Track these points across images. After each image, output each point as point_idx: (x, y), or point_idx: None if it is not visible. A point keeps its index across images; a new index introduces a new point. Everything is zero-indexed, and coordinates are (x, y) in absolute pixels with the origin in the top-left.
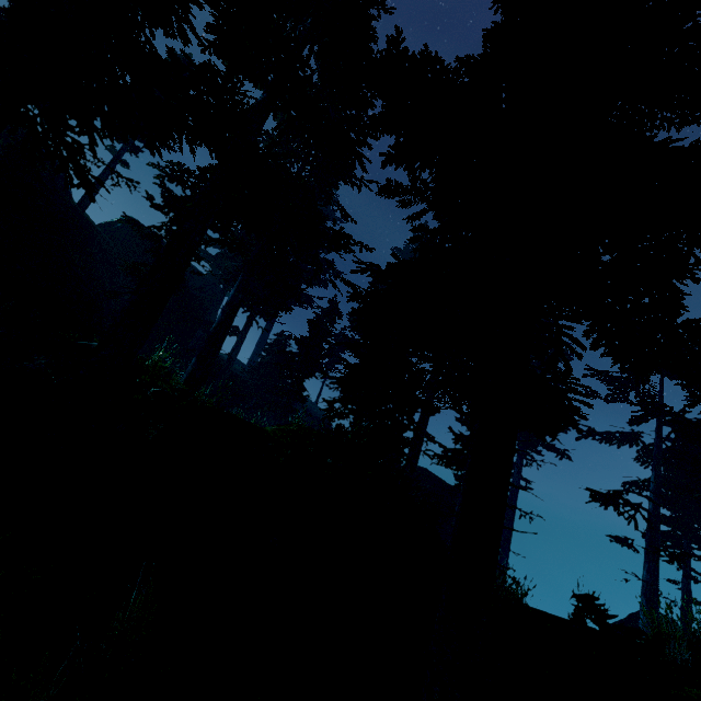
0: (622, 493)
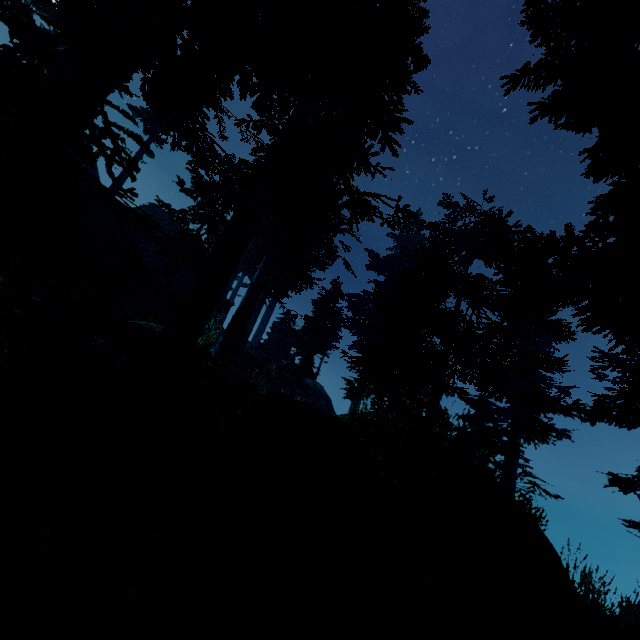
0: None
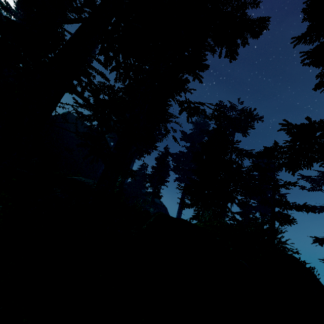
0: None
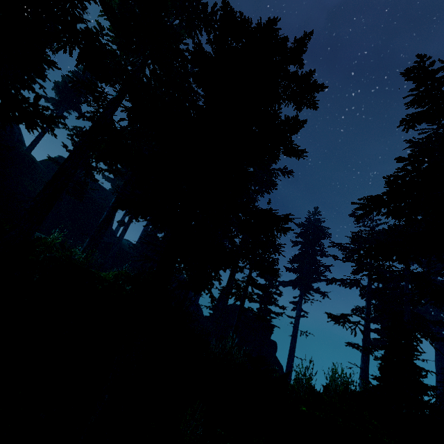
0: (344, 314)
